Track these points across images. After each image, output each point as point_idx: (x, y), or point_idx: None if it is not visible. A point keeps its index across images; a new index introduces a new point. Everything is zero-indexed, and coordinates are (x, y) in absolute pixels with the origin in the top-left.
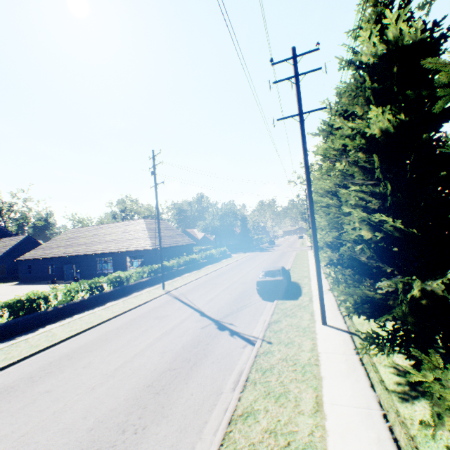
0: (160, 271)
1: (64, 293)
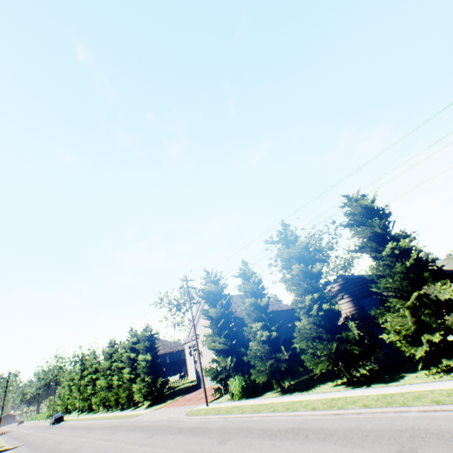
0: None
1: None
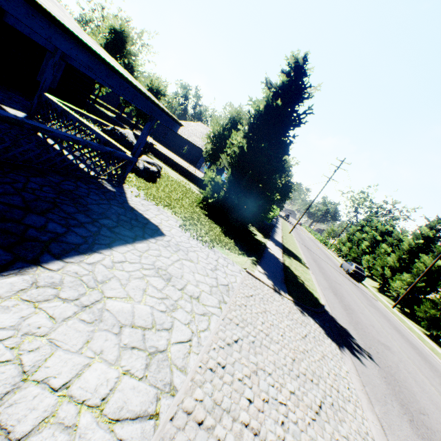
0: None
1: None
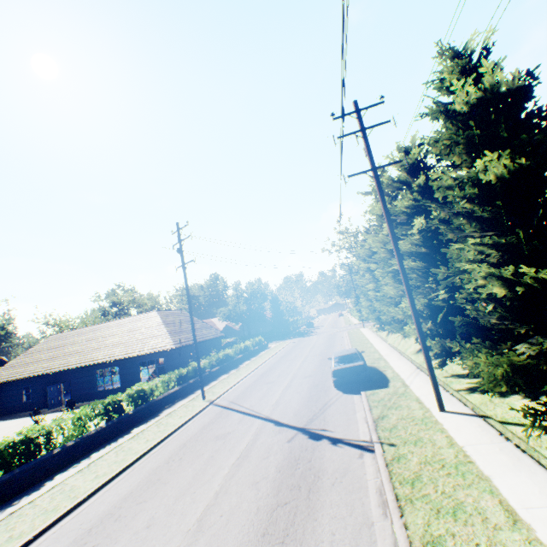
0: (190, 376)
1: (72, 424)
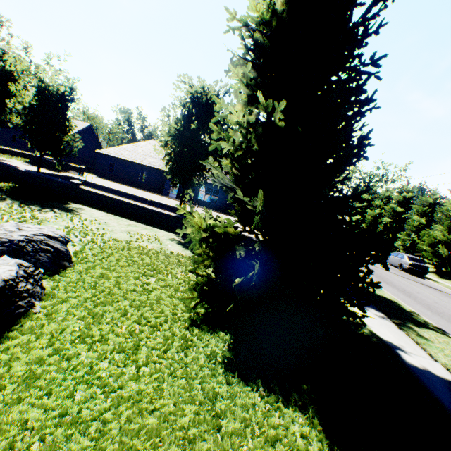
0: None
1: None
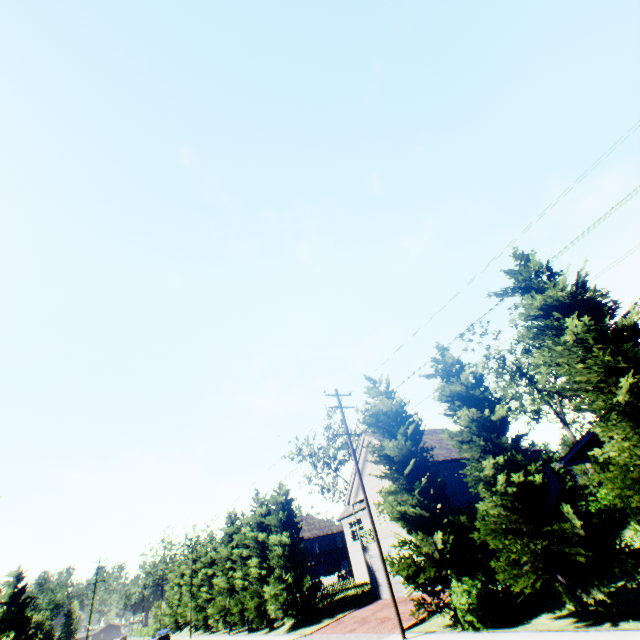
0: None
1: None
